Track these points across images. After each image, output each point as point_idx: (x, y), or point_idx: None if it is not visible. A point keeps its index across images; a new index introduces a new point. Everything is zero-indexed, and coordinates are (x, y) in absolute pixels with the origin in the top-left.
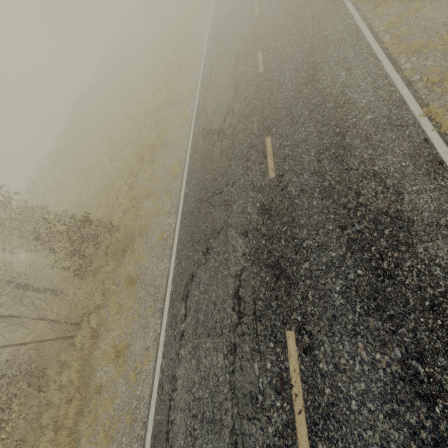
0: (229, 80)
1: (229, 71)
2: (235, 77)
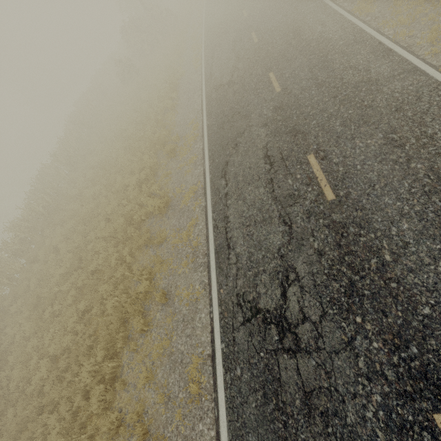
0: (265, 197)
1: (261, 180)
2: (276, 195)
